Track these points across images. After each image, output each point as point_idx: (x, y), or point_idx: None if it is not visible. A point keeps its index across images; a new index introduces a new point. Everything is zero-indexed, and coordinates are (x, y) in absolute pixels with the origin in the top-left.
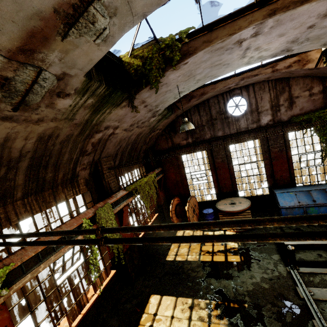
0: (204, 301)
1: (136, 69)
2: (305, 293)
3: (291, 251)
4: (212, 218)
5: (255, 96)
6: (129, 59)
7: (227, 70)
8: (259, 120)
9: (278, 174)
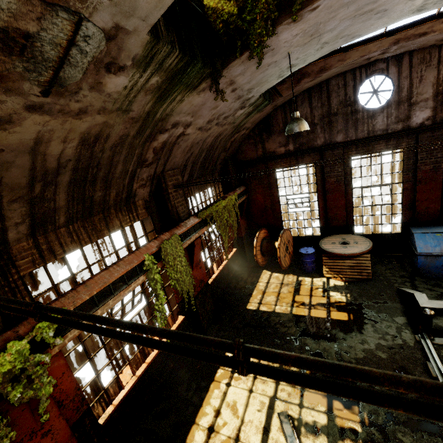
0: None
1: (226, 22)
2: (439, 371)
3: (428, 316)
4: (312, 261)
5: (411, 75)
6: (214, 1)
7: (378, 24)
8: (409, 117)
9: (421, 206)
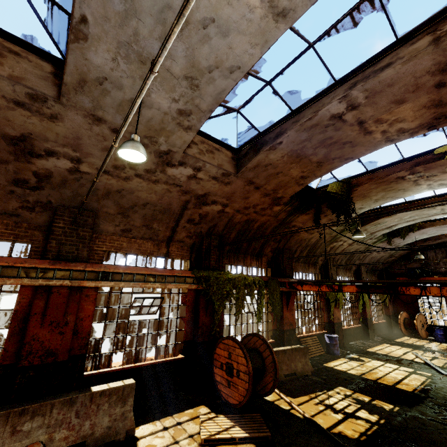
0: (422, 350)
1: (394, 230)
2: None
3: None
4: (441, 334)
5: None
6: None
7: None
8: None
9: None
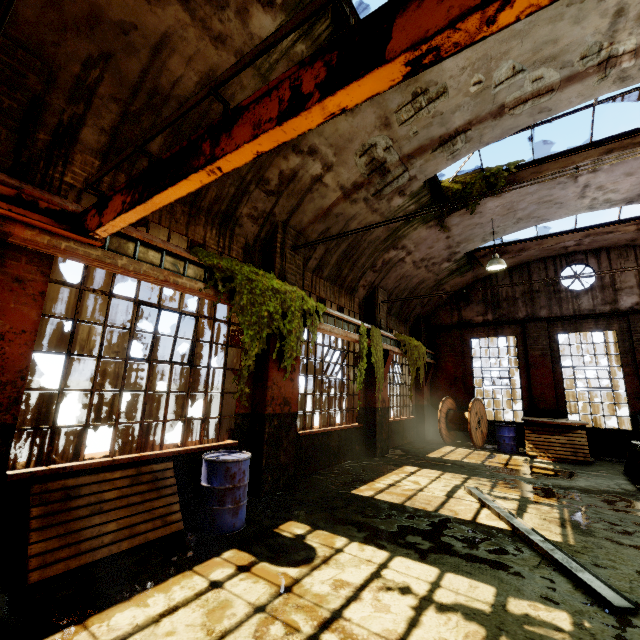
0: (486, 479)
1: (454, 192)
2: None
3: None
4: (511, 437)
5: (611, 266)
6: (448, 184)
7: (560, 213)
8: (616, 301)
9: None
